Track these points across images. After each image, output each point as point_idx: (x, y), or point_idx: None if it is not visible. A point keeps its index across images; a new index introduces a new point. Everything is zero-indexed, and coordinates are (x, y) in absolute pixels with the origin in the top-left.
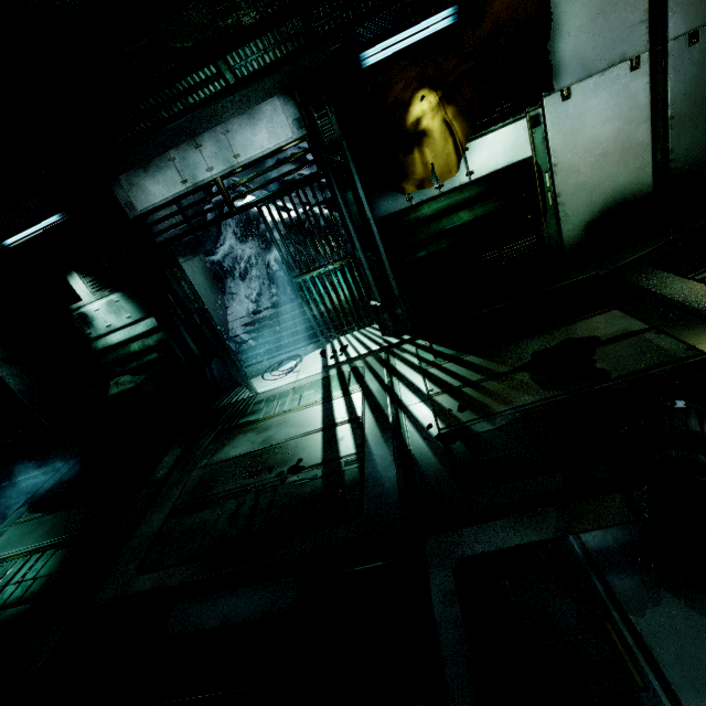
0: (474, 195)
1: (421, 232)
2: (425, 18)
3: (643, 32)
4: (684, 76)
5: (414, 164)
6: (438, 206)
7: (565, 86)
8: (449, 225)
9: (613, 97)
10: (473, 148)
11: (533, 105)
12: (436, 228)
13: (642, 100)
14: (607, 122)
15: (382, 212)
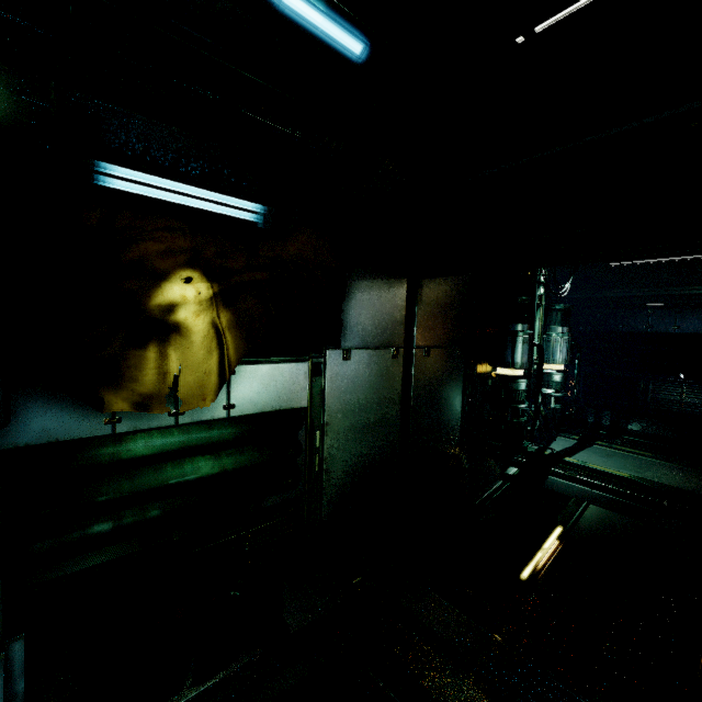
0: (228, 438)
1: (117, 483)
2: (225, 191)
3: (402, 331)
4: (421, 377)
5: (142, 367)
6: (165, 443)
7: (347, 346)
8: (176, 478)
9: (380, 374)
10: (243, 374)
11: (317, 351)
12: (149, 480)
13: (397, 385)
14: (373, 395)
15: (33, 433)
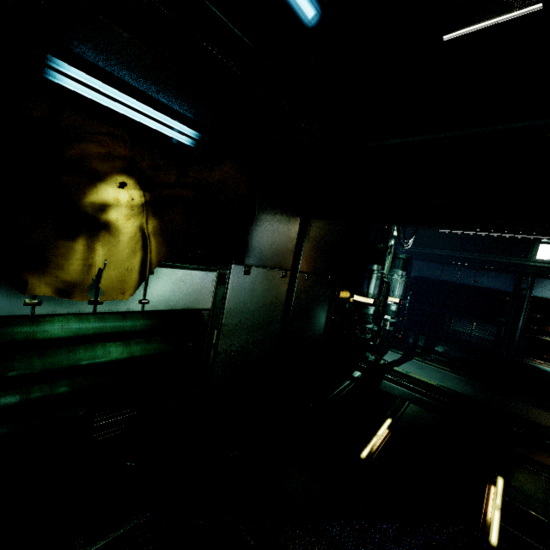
0: (139, 328)
1: (29, 360)
2: (168, 112)
3: (291, 257)
4: (300, 296)
5: (69, 257)
6: (81, 328)
7: (248, 263)
8: (87, 359)
9: (270, 289)
10: (160, 275)
11: (225, 264)
12: (61, 360)
13: (282, 300)
14: (263, 305)
15: None
